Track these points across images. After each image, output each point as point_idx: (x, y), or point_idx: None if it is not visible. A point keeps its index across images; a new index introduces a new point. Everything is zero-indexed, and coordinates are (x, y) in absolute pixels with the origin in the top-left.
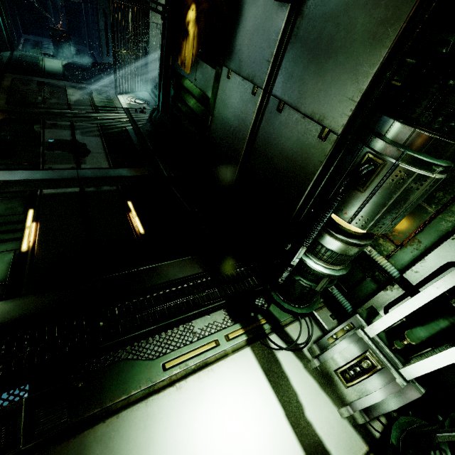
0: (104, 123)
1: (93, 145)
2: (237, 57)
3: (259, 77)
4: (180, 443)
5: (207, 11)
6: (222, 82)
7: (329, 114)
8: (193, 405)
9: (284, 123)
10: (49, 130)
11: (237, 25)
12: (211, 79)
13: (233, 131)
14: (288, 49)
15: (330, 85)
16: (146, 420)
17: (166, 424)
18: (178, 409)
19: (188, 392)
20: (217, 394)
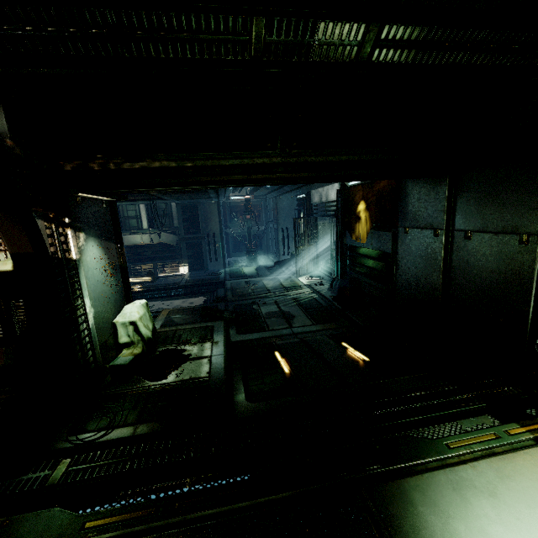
0: (296, 296)
1: (295, 311)
2: (411, 217)
3: (437, 223)
4: (501, 510)
5: (375, 201)
6: (400, 238)
7: (521, 224)
8: (498, 483)
9: (477, 245)
10: (262, 307)
11: (404, 200)
12: (388, 239)
13: (423, 269)
14: (458, 198)
15: (509, 206)
16: (452, 484)
17: (475, 491)
18: (482, 482)
19: (486, 472)
20: (523, 479)
